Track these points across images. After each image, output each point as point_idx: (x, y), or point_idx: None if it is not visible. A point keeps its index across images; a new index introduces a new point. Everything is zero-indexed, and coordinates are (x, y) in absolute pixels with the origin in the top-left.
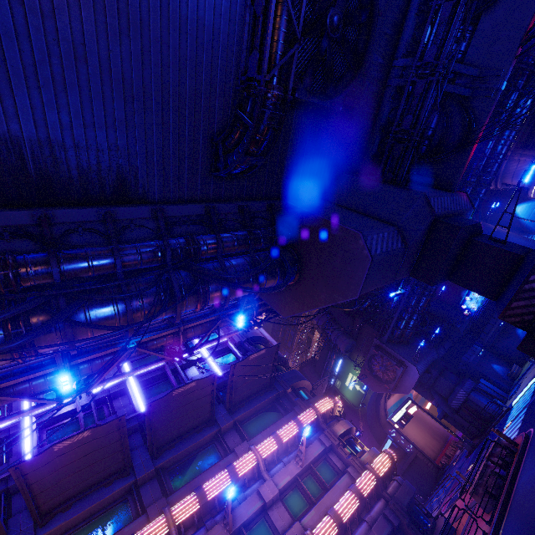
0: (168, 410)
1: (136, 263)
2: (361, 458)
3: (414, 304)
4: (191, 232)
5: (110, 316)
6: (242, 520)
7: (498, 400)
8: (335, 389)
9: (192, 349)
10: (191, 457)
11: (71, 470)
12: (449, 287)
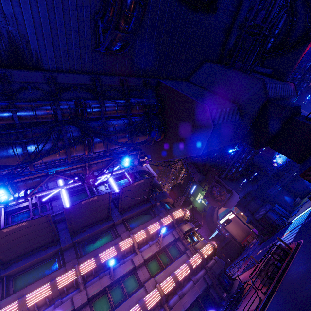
0: (80, 211)
1: (32, 117)
2: (195, 246)
3: (243, 158)
4: (82, 97)
5: (11, 156)
6: (120, 274)
7: (284, 218)
8: (190, 201)
9: (94, 177)
10: (96, 237)
11: (18, 241)
12: (267, 149)
